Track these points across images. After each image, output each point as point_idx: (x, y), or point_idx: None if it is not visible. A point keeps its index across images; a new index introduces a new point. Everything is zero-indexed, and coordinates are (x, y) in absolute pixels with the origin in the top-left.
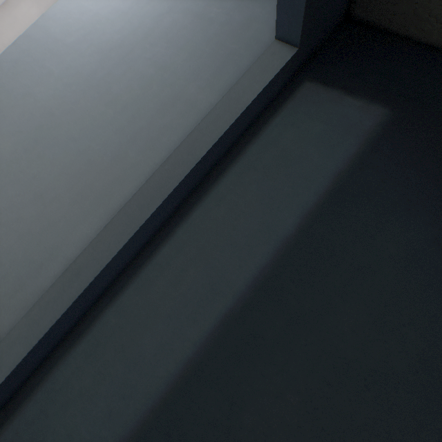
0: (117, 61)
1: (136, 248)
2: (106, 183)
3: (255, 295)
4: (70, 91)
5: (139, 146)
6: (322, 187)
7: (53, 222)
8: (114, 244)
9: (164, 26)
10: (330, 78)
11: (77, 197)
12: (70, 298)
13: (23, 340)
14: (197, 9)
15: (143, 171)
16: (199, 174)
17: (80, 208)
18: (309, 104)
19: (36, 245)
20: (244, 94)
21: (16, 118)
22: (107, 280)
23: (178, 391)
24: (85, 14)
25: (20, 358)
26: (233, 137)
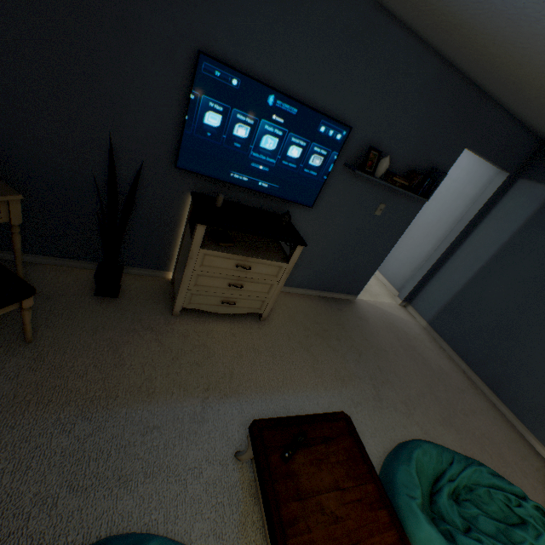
0: None
1: (449, 250)
2: (435, 230)
3: (491, 261)
4: None
5: (446, 215)
6: (520, 223)
7: (418, 245)
8: (442, 249)
9: None
10: (531, 176)
11: (425, 236)
12: (431, 264)
13: (419, 275)
14: None
15: (449, 225)
16: (470, 225)
17: (427, 240)
18: (519, 190)
19: (414, 253)
20: (485, 195)
21: None
22: (440, 260)
23: (465, 287)
24: None
25: (419, 279)
26: (483, 209)
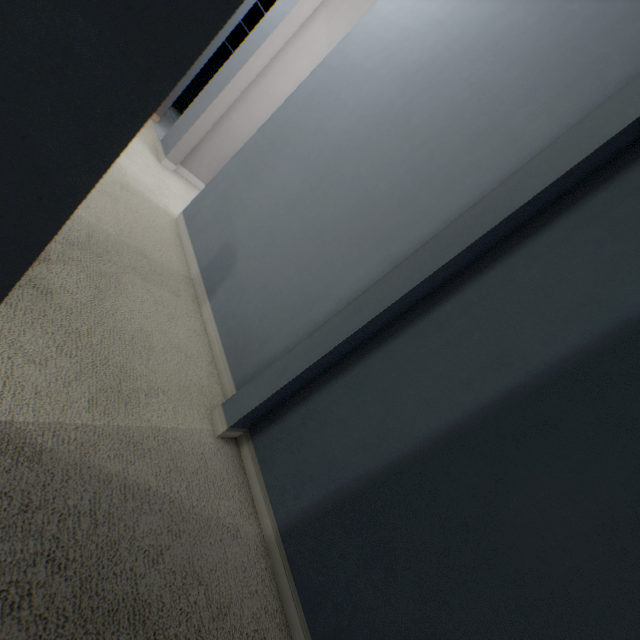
0: (422, 86)
1: (415, 299)
2: (389, 227)
3: (557, 379)
4: (363, 125)
5: (434, 189)
6: None
7: (330, 261)
8: (399, 288)
9: (493, 33)
10: None
11: (356, 239)
12: (349, 330)
13: (304, 356)
14: (549, 1)
15: (434, 217)
16: (510, 225)
17: (358, 251)
18: None
19: (312, 281)
20: (606, 123)
21: (306, 155)
22: (380, 323)
23: (437, 449)
24: (391, 31)
25: (301, 369)
26: (571, 180)
